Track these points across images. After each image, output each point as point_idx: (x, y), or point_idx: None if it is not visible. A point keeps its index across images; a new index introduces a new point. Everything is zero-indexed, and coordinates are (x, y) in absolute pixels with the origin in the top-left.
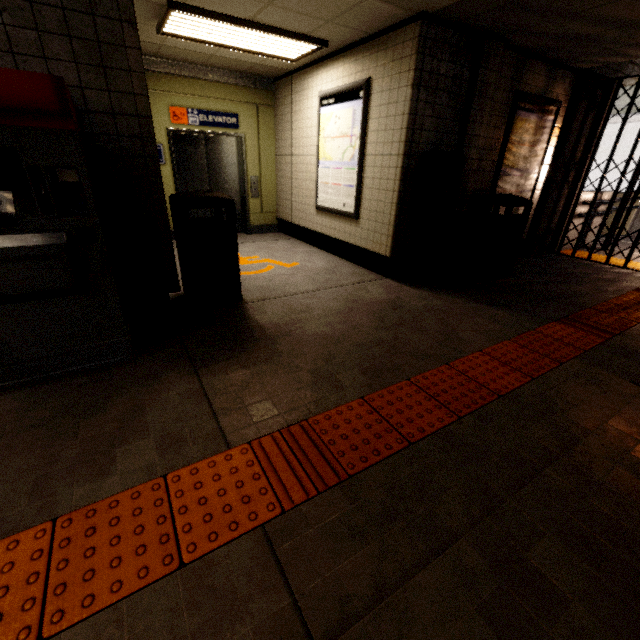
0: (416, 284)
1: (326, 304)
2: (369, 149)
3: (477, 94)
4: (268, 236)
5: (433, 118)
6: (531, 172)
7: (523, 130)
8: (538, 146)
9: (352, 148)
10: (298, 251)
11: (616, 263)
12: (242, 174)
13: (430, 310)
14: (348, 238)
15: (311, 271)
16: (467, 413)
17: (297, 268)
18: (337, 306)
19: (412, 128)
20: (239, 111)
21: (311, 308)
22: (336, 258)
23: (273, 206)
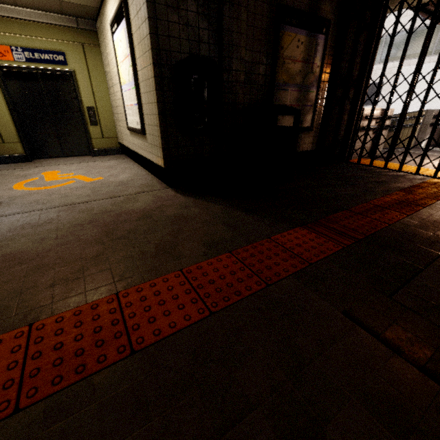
0: (192, 192)
1: (72, 216)
2: (138, 65)
3: (227, 0)
4: (108, 157)
5: (181, 25)
6: (310, 88)
7: (293, 46)
8: (313, 63)
9: (130, 67)
10: (117, 168)
11: (394, 167)
12: (79, 105)
13: (177, 219)
14: (145, 153)
15: (104, 184)
16: (40, 398)
17: (95, 182)
18: (81, 218)
19: (156, 34)
20: (65, 49)
21: (49, 222)
22: (144, 172)
23: (113, 132)
